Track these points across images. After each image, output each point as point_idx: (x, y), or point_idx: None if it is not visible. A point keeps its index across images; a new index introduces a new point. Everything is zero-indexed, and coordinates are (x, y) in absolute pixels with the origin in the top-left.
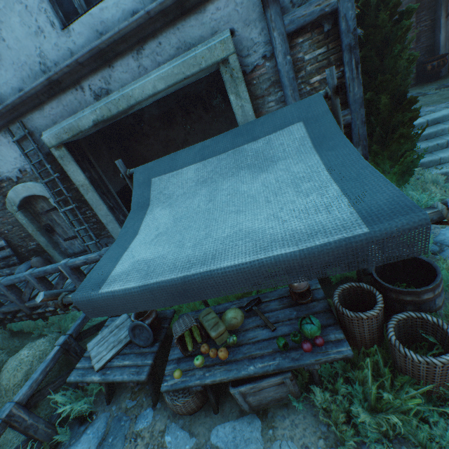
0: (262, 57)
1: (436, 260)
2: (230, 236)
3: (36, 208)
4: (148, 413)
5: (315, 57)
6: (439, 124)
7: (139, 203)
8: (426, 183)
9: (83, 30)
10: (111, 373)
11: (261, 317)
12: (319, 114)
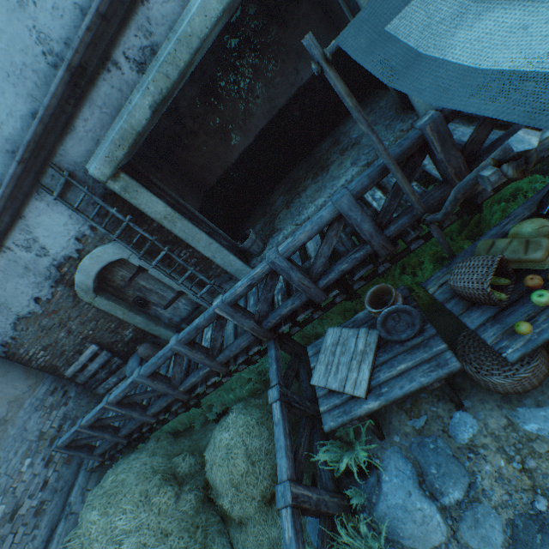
0: None
1: None
2: None
3: (115, 282)
4: (461, 418)
5: None
6: None
7: (393, 68)
8: None
9: None
10: (390, 389)
11: None
12: None
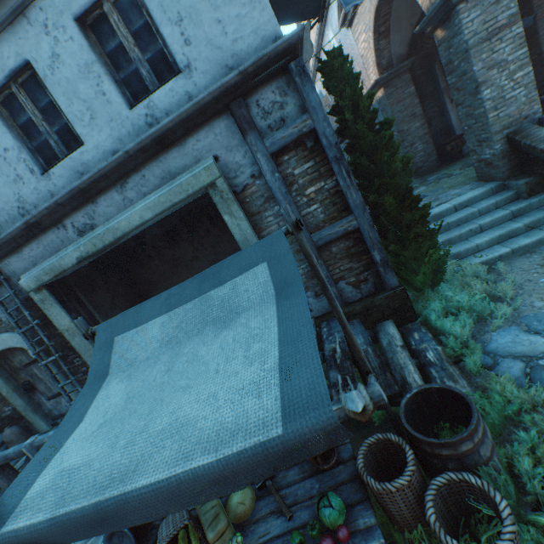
0: (250, 177)
1: (491, 378)
2: (164, 431)
3: (13, 362)
4: None
5: (304, 170)
6: (467, 207)
7: (97, 370)
8: (467, 276)
9: (63, 173)
10: None
11: (275, 497)
12: (281, 253)
